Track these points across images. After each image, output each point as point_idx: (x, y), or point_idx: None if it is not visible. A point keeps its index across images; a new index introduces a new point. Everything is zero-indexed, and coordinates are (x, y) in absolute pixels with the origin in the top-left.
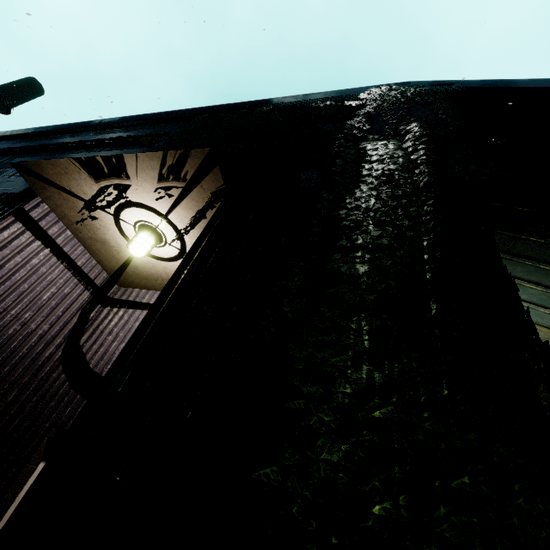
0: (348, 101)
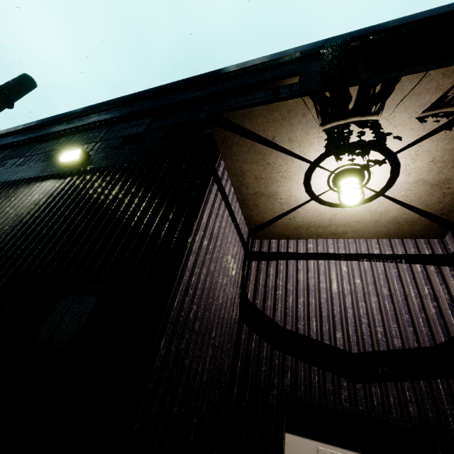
0: None
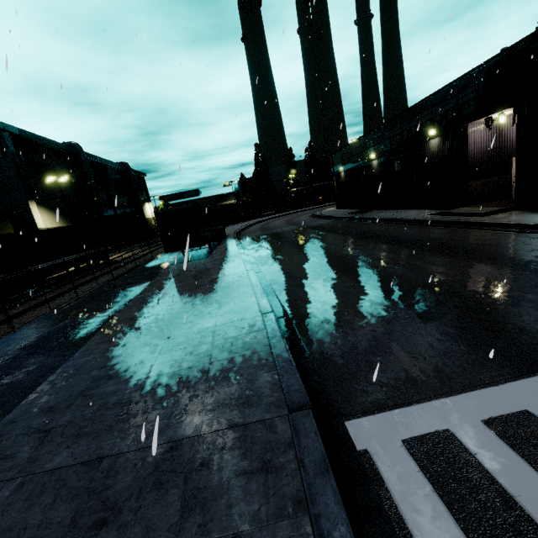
0: None
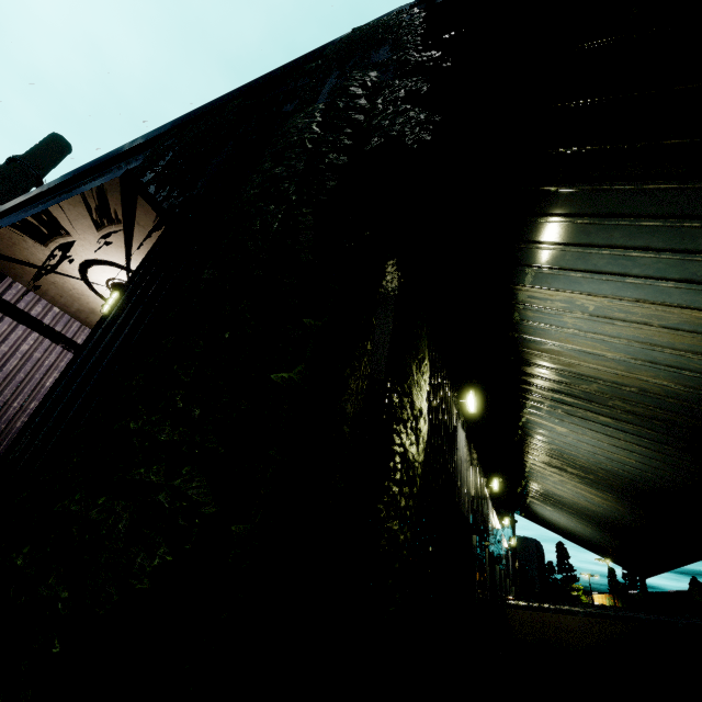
0: (308, 64)
